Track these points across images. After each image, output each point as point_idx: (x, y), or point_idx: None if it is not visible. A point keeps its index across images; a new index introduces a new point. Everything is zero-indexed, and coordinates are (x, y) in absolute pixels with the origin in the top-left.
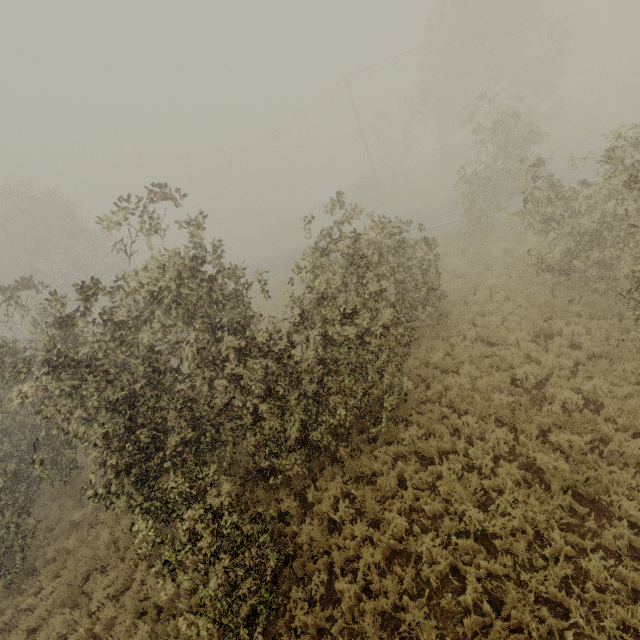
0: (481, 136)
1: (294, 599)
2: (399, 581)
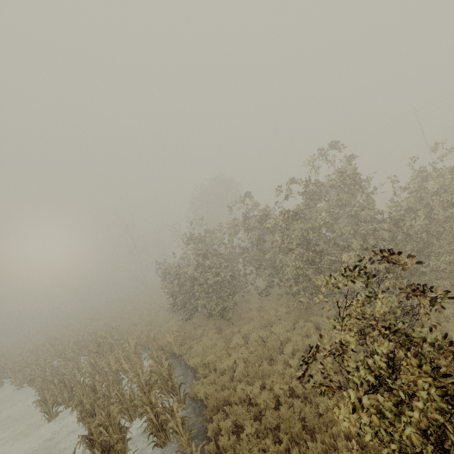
0: None
1: None
2: None
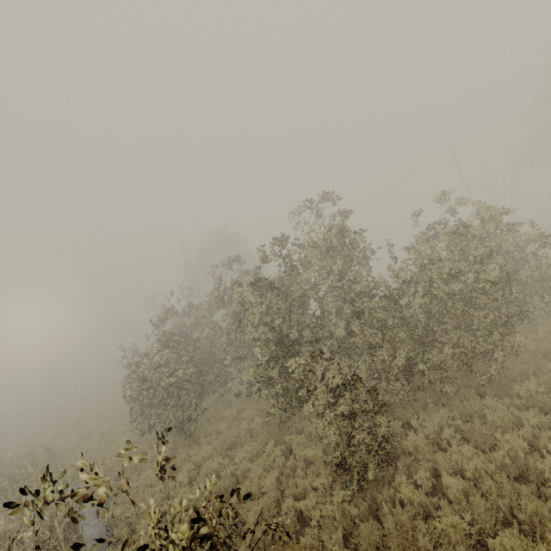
0: None
1: (399, 482)
2: (516, 498)
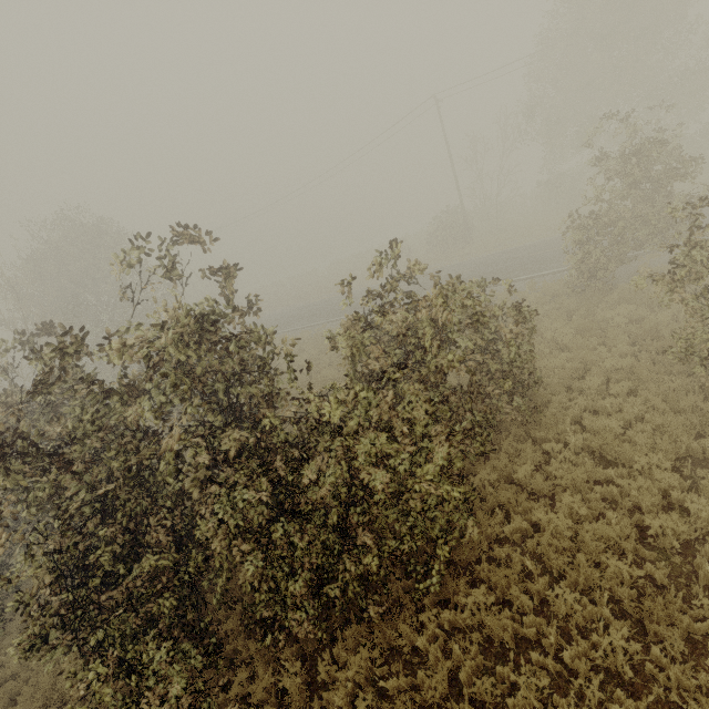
0: (604, 165)
1: None
2: None
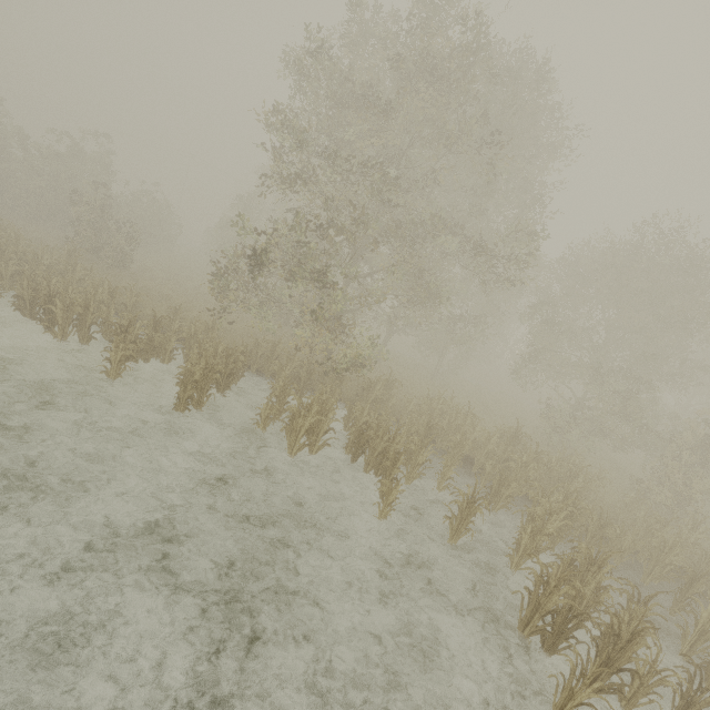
0: None
1: None
2: None
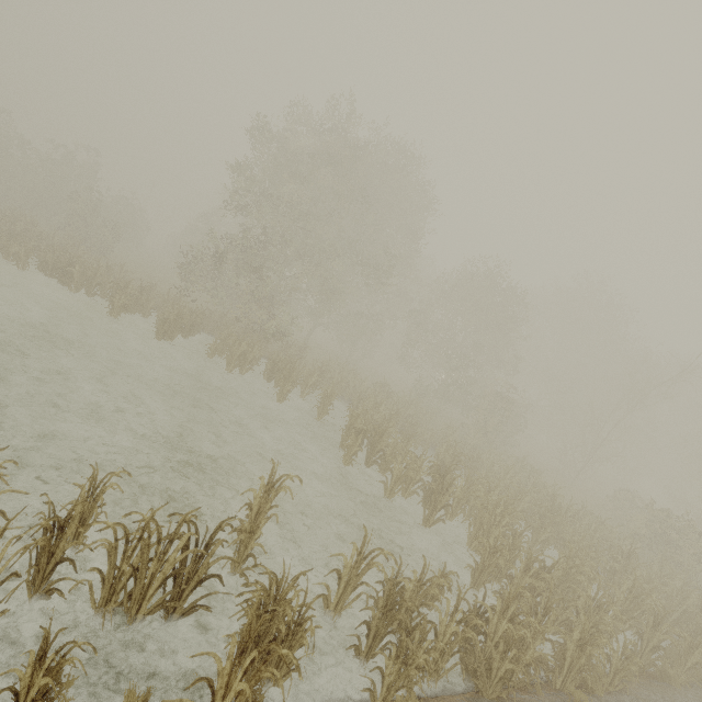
0: None
1: None
2: None
